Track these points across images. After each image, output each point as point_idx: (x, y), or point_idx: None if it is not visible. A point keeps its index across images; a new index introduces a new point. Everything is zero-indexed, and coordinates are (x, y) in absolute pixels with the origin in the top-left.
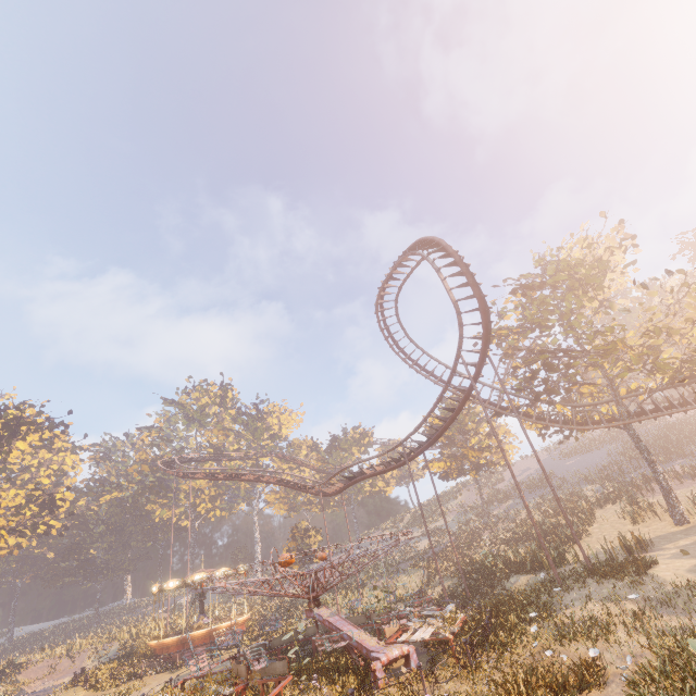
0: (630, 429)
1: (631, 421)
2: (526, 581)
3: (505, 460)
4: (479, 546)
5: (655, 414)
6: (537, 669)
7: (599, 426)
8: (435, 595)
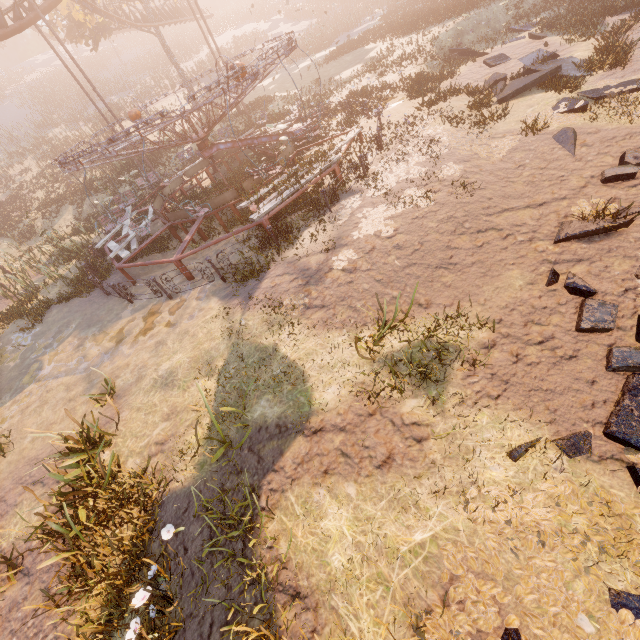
0: (160, 32)
1: (162, 23)
2: (190, 148)
3: (202, 15)
4: (19, 200)
5: (171, 21)
6: (366, 86)
7: (146, 25)
8: (69, 229)
